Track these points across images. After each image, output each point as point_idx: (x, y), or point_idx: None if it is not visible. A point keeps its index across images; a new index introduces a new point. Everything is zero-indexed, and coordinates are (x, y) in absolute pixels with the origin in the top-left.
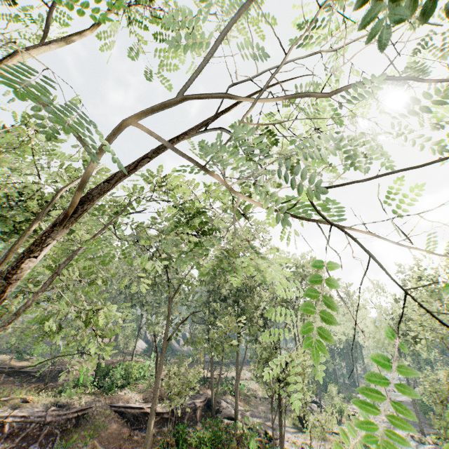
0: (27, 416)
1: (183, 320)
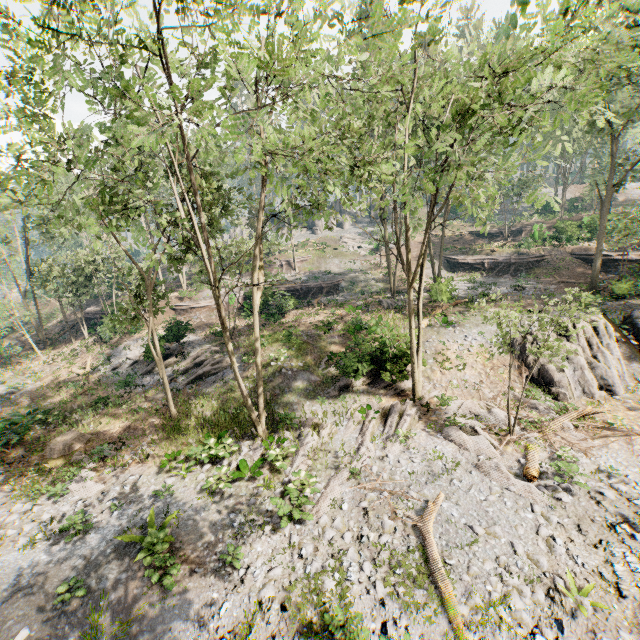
0: (496, 259)
1: (638, 159)
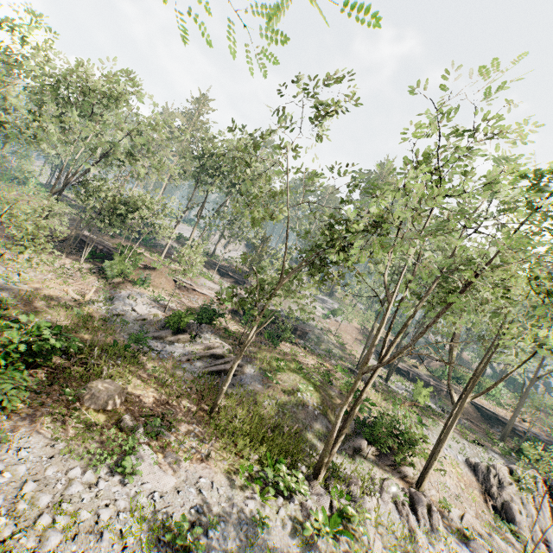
0: (419, 375)
1: None
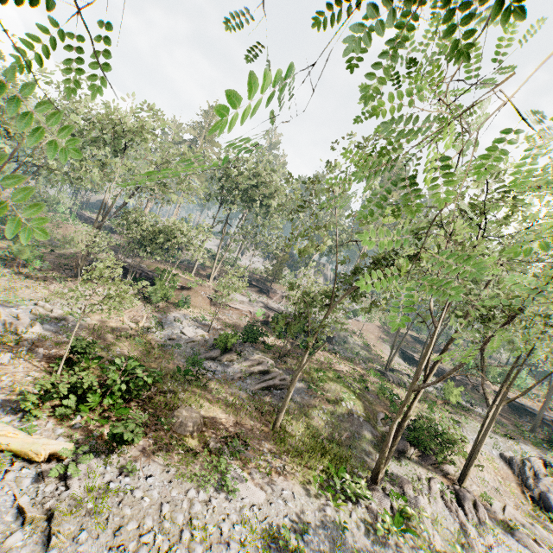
0: (444, 370)
1: None
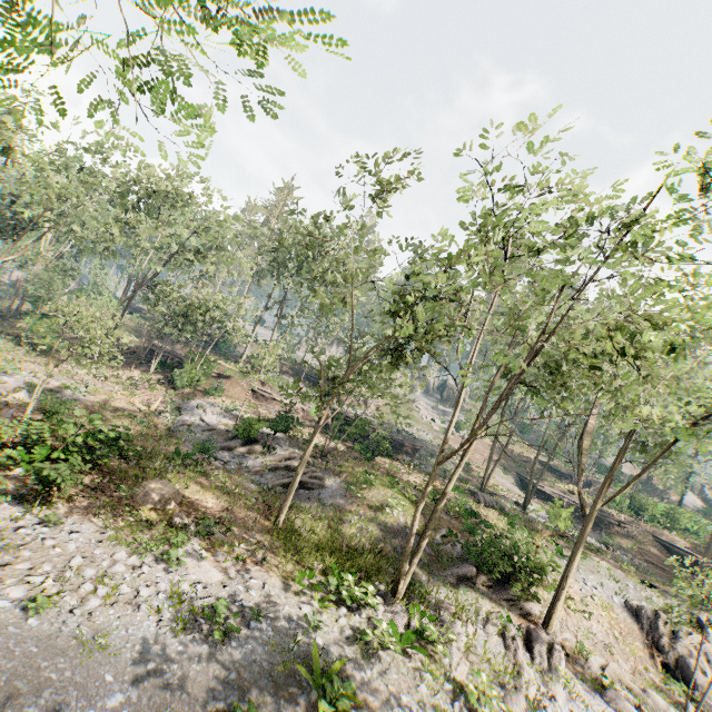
0: (577, 503)
1: None
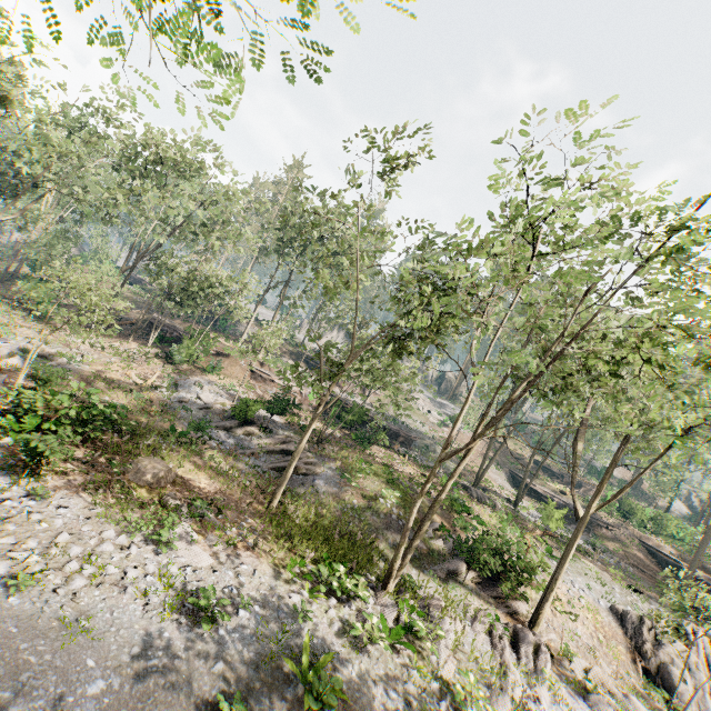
0: (567, 503)
1: None
